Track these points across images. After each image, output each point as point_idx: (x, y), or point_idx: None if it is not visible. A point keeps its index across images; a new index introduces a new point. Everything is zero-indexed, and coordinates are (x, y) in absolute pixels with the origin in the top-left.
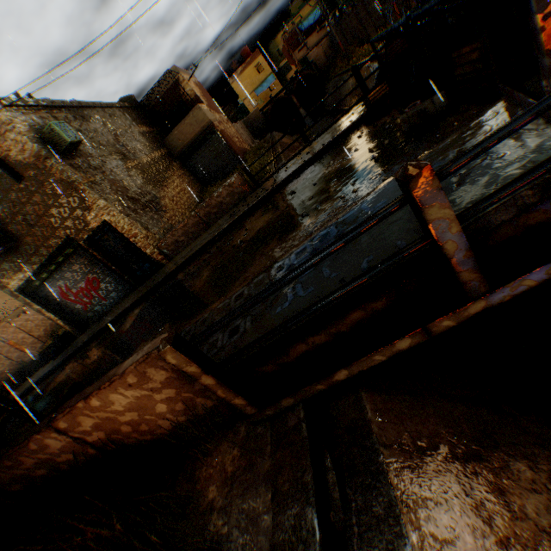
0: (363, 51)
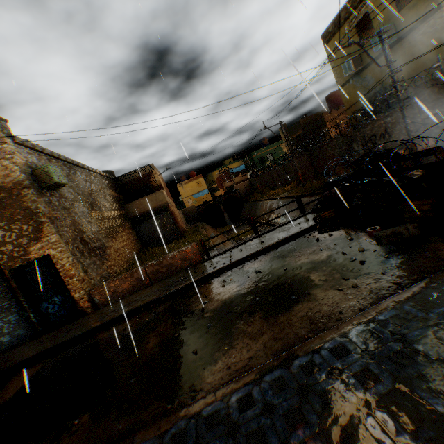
0: (274, 192)
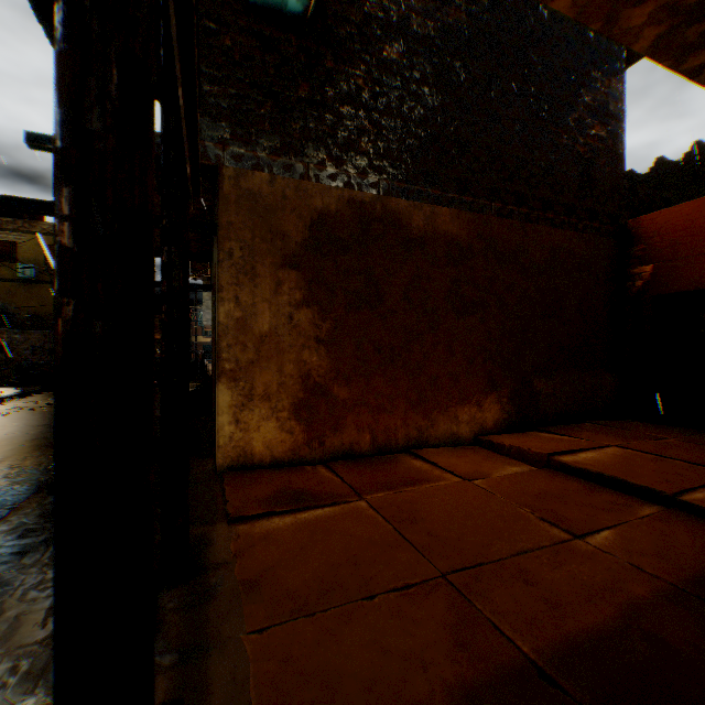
0: None
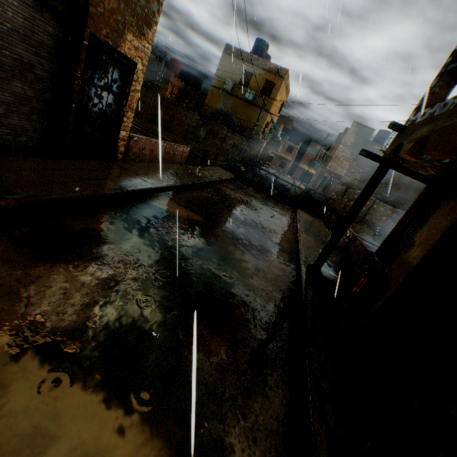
0: None
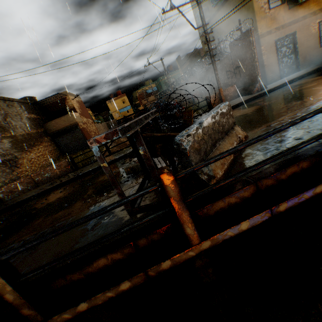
0: None
